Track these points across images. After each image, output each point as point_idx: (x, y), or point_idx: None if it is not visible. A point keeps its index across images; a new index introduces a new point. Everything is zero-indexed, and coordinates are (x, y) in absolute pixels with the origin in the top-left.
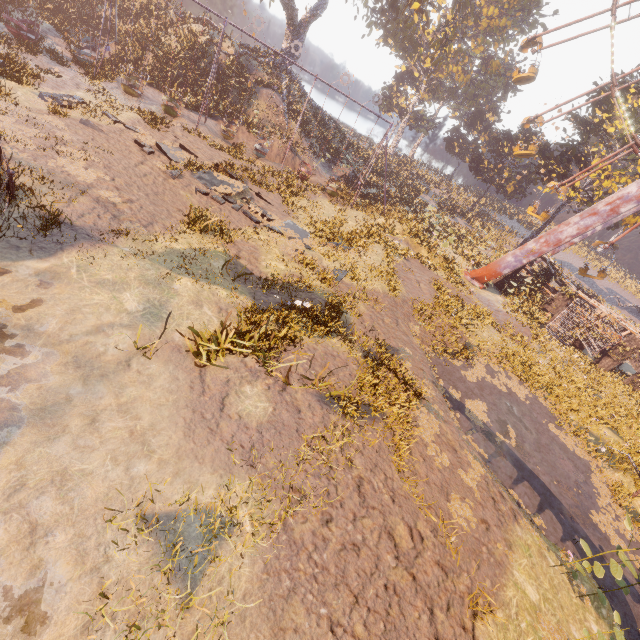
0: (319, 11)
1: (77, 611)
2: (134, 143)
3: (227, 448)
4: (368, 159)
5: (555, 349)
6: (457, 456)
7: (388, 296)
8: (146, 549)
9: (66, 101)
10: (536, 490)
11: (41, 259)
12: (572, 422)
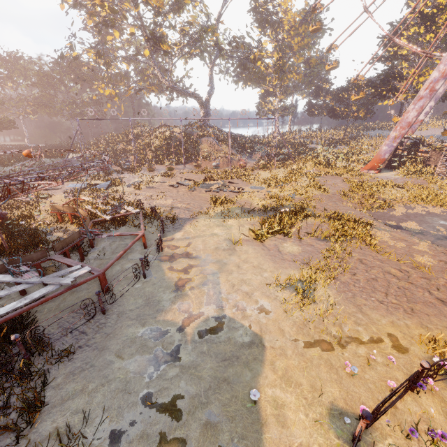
0: (212, 92)
1: (278, 308)
2: (169, 186)
3: (293, 260)
4: (268, 143)
5: None
6: (408, 242)
7: (323, 195)
8: (287, 292)
9: (137, 183)
10: None
11: (179, 232)
12: None
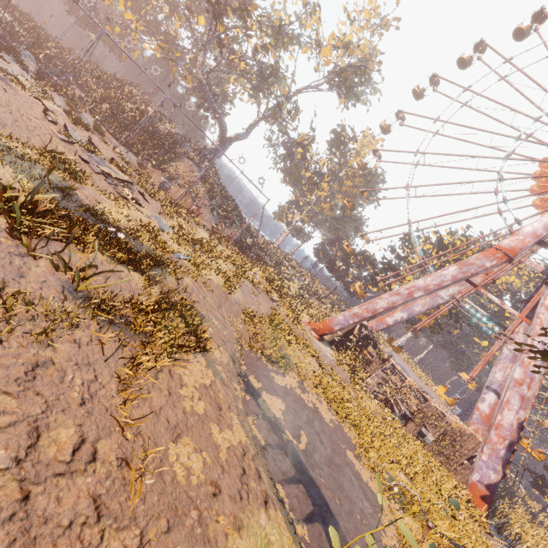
0: (242, 137)
1: None
2: (42, 112)
3: None
4: (255, 237)
5: (369, 401)
6: (219, 413)
7: (221, 289)
8: None
9: None
10: (311, 498)
11: None
12: (372, 458)
